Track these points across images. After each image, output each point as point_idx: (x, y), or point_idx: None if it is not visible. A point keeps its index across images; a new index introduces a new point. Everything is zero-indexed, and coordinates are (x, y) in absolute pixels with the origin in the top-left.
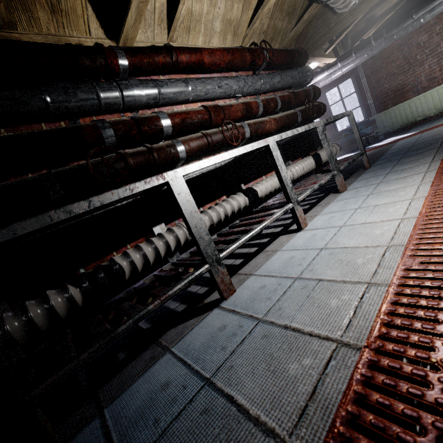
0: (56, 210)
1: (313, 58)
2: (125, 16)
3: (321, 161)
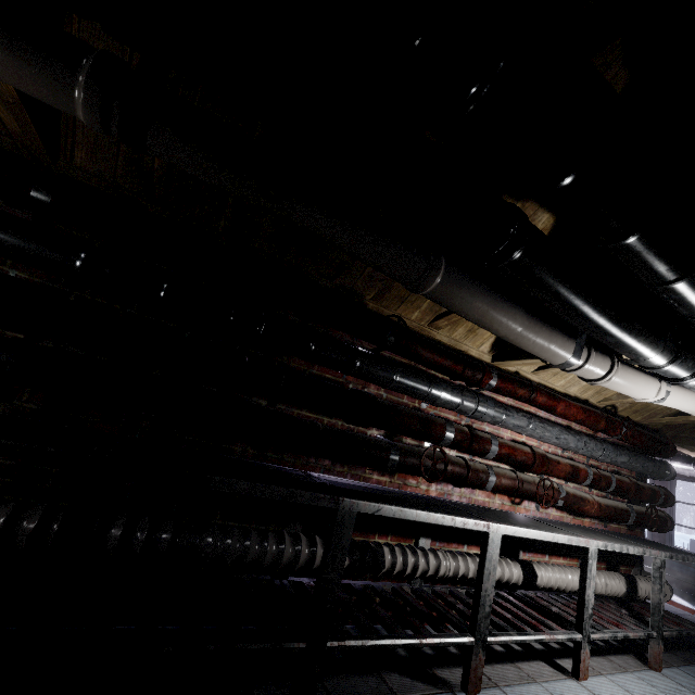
0: (419, 511)
1: (681, 447)
2: (519, 359)
3: (635, 594)
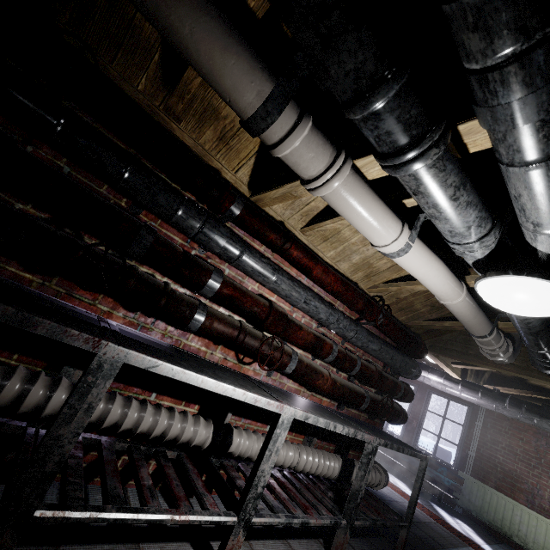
0: None
1: (435, 358)
2: (271, 188)
3: (349, 479)
